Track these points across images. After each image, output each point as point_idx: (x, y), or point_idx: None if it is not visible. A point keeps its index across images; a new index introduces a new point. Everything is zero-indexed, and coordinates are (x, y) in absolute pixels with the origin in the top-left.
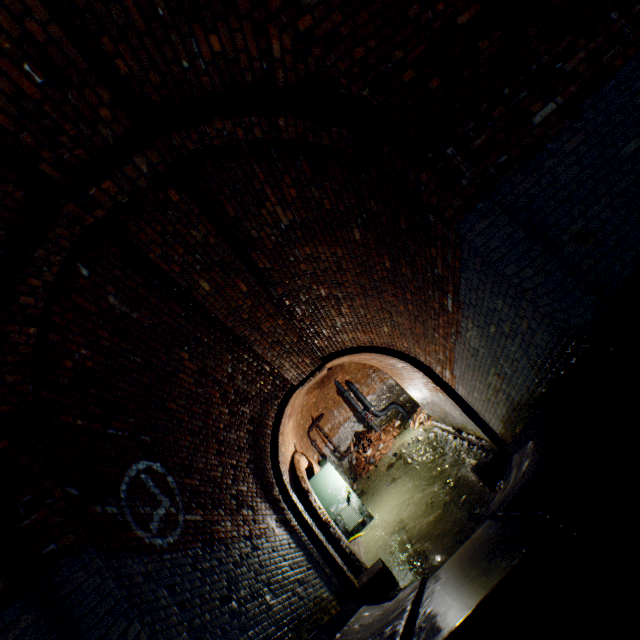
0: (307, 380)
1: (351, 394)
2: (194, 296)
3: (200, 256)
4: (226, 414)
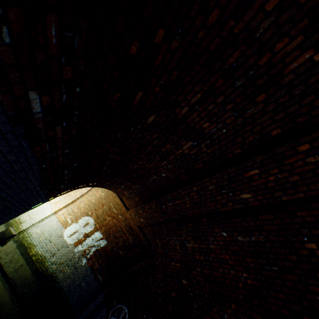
0: None
1: None
2: None
3: None
4: None
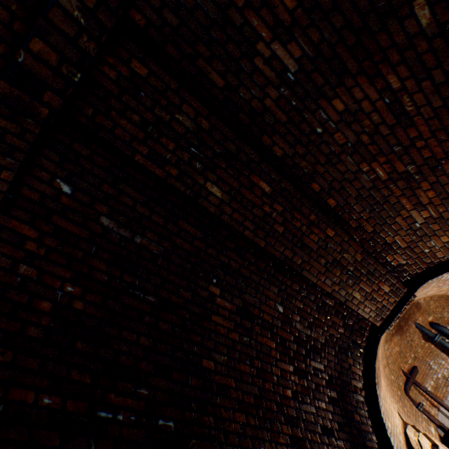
0: (393, 317)
1: (444, 339)
2: (205, 208)
3: (196, 150)
4: (291, 374)
